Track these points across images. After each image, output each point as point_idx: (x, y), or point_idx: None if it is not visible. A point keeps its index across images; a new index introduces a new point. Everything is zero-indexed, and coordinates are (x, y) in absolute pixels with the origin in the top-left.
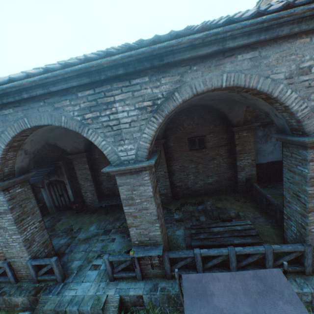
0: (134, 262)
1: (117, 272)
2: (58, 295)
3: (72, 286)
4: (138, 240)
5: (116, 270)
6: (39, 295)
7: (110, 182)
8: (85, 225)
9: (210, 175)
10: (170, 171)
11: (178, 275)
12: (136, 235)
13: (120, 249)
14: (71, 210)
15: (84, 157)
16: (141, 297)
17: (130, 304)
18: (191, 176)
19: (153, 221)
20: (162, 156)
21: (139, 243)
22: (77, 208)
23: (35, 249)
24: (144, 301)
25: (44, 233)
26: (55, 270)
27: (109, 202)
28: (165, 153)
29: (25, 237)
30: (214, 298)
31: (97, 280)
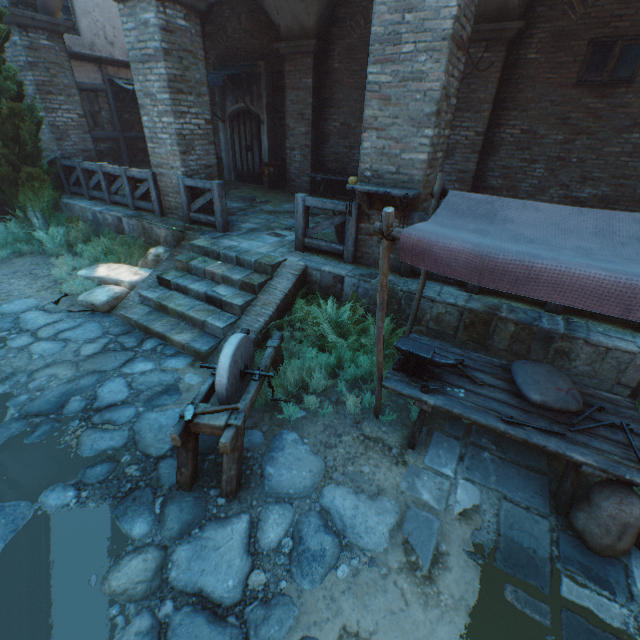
0: (349, 219)
1: (311, 238)
2: (213, 239)
3: (235, 239)
4: (372, 170)
5: (311, 231)
6: (187, 232)
7: (343, 140)
8: (276, 201)
9: (592, 178)
10: (488, 142)
11: (441, 189)
12: (373, 154)
13: (327, 233)
14: (260, 185)
15: (309, 55)
16: (341, 280)
17: (317, 291)
18: (539, 168)
19: (423, 120)
20: (489, 82)
21: (371, 177)
22: (270, 176)
23: (192, 165)
24: (343, 292)
25: (210, 150)
26: (215, 203)
27: (330, 176)
28: (501, 82)
29: (180, 130)
30: (510, 225)
31: (276, 245)
